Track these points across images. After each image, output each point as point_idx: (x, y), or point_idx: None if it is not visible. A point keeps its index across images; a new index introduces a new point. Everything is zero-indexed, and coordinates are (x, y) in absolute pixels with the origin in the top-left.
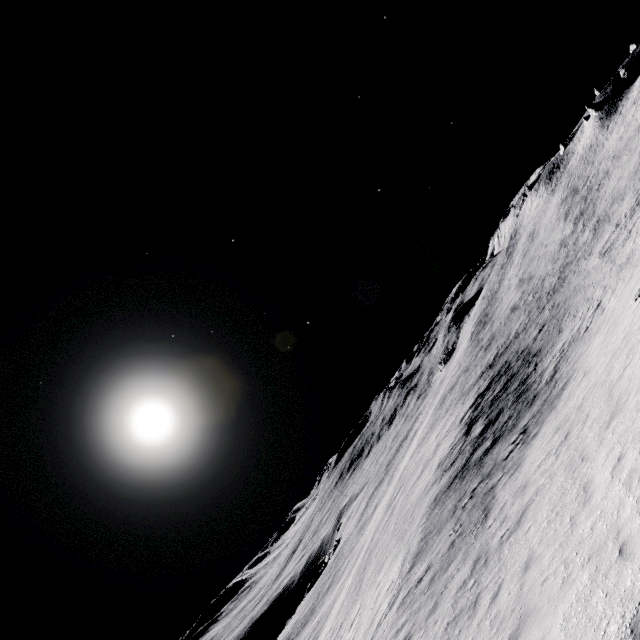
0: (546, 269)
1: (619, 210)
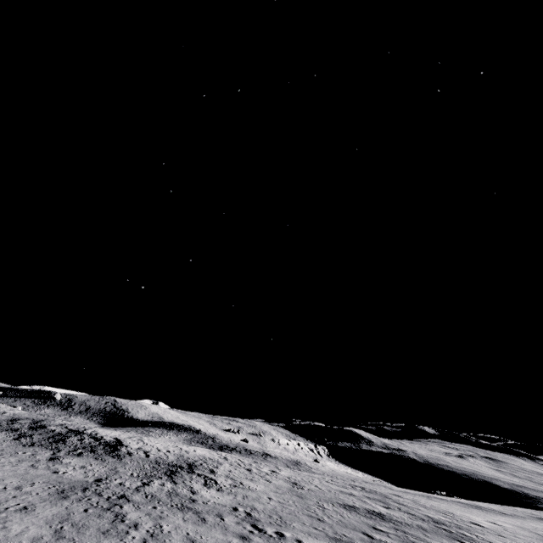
0: None
1: None
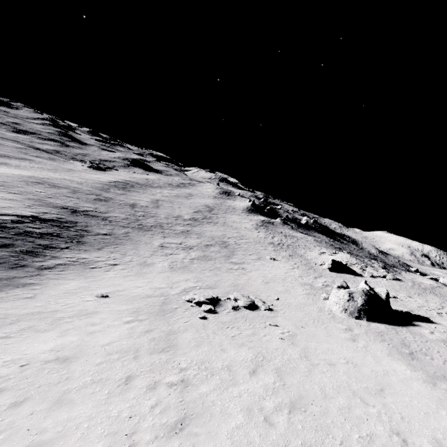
0: (162, 215)
1: (191, 240)
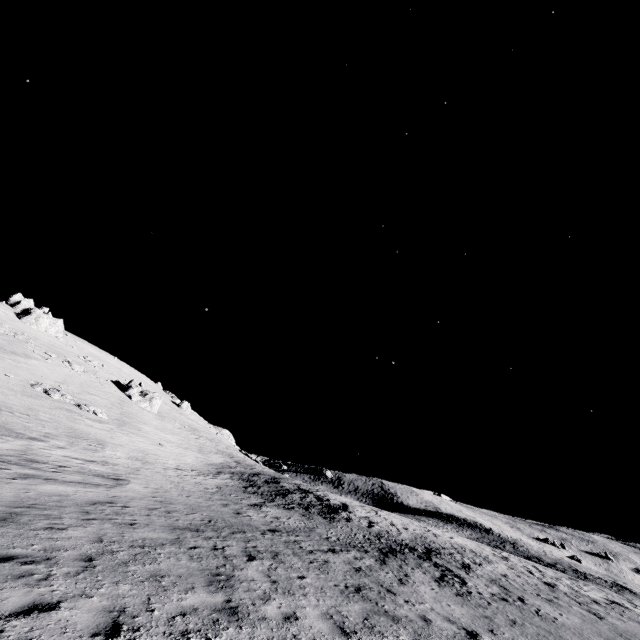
0: None
1: None
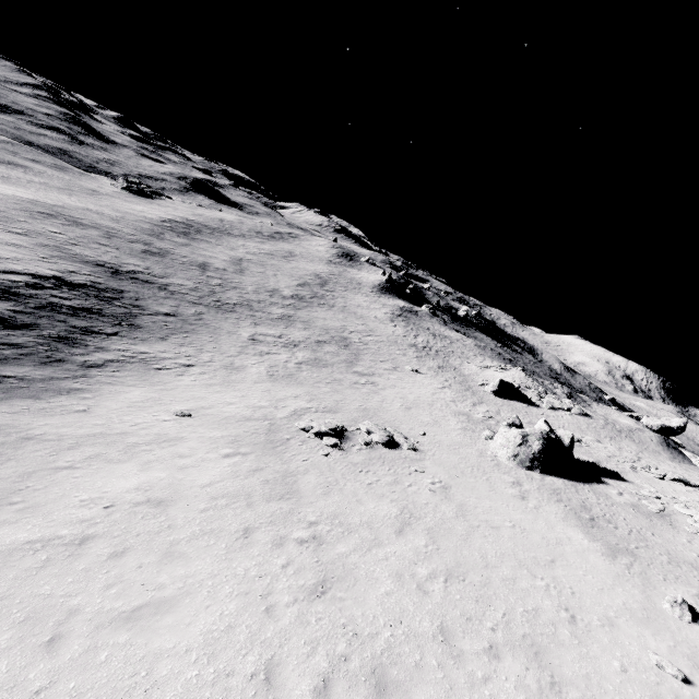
0: (249, 286)
1: (296, 331)
